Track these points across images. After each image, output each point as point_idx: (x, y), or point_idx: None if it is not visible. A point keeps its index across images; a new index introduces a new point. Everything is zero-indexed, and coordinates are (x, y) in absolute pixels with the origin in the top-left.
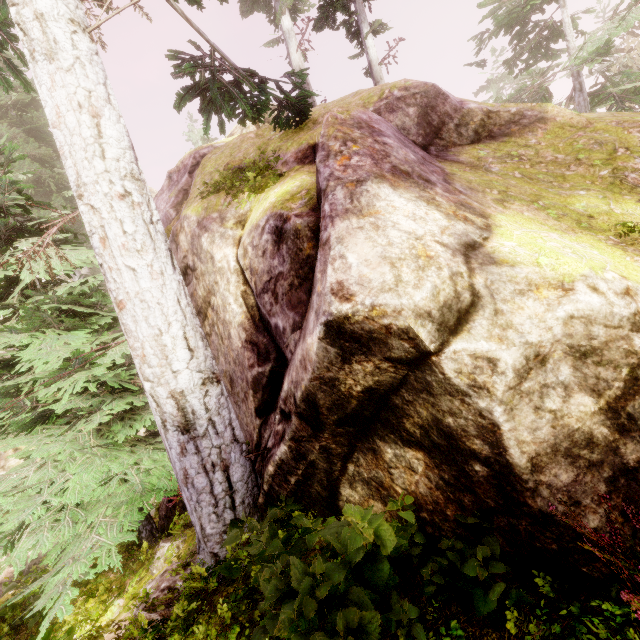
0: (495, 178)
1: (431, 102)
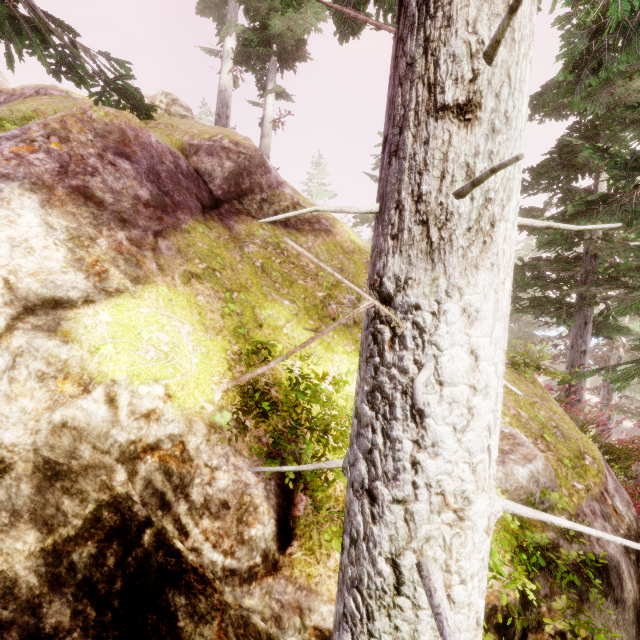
0: (228, 255)
1: (251, 168)
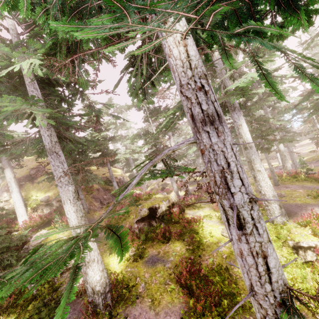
0: (29, 187)
1: (38, 169)
